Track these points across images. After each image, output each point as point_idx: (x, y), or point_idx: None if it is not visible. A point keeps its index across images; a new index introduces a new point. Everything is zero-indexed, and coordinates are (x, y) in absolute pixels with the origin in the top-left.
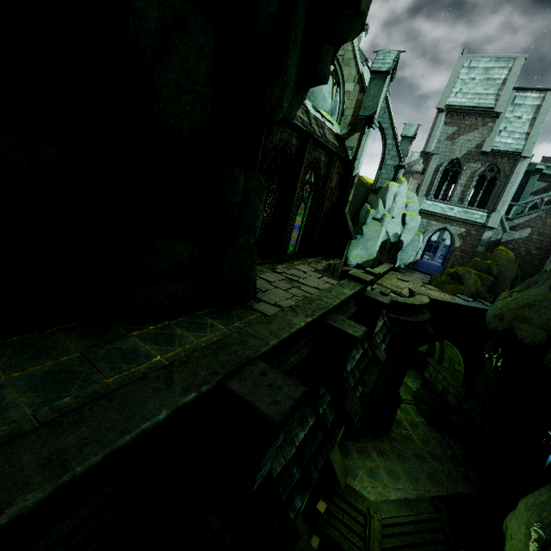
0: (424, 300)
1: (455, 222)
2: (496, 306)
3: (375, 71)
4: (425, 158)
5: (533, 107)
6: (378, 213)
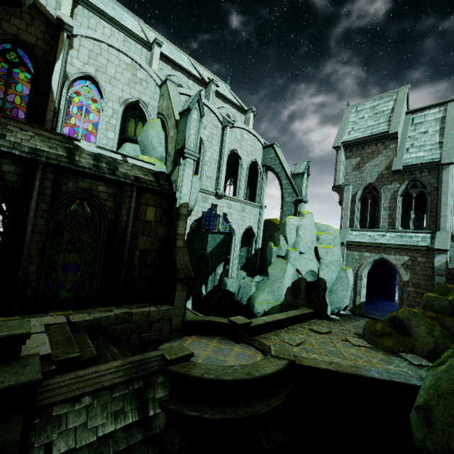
0: (264, 368)
1: (392, 250)
2: (423, 384)
3: (182, 112)
4: (338, 191)
5: (436, 120)
6: (281, 250)
